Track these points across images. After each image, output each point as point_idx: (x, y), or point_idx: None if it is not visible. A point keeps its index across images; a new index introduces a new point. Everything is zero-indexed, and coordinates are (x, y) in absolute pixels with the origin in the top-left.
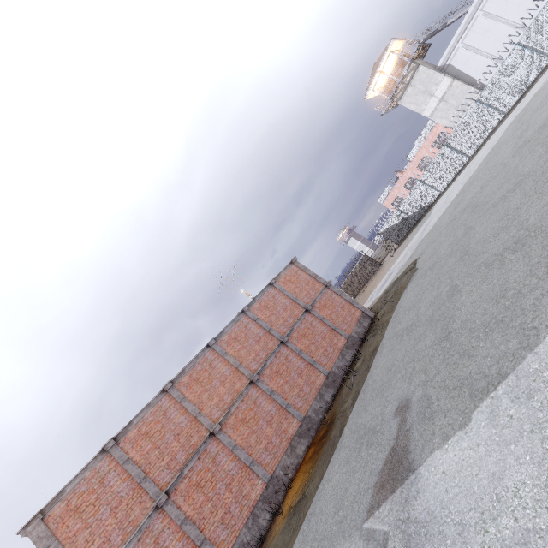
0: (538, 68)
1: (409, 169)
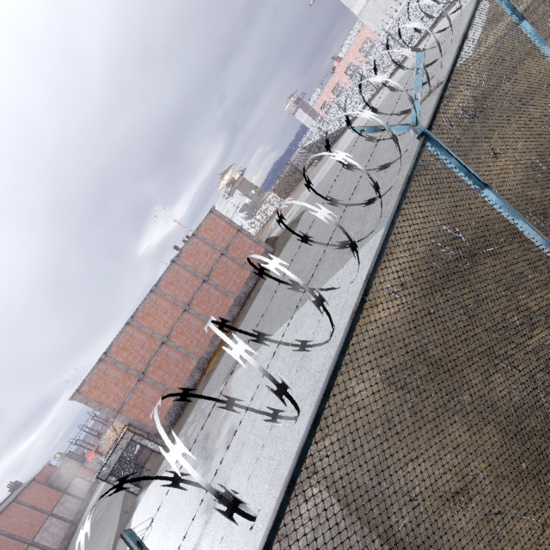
0: (438, 12)
1: (337, 74)
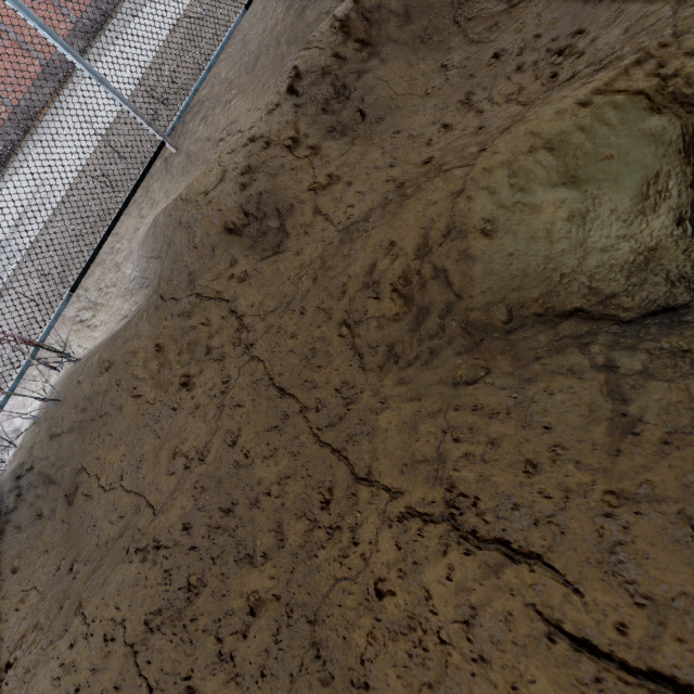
0: None
1: None
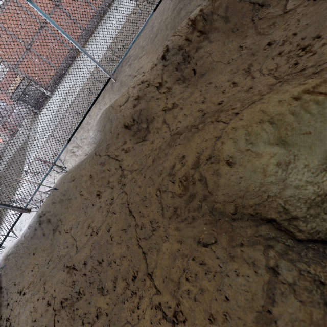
0: None
1: None
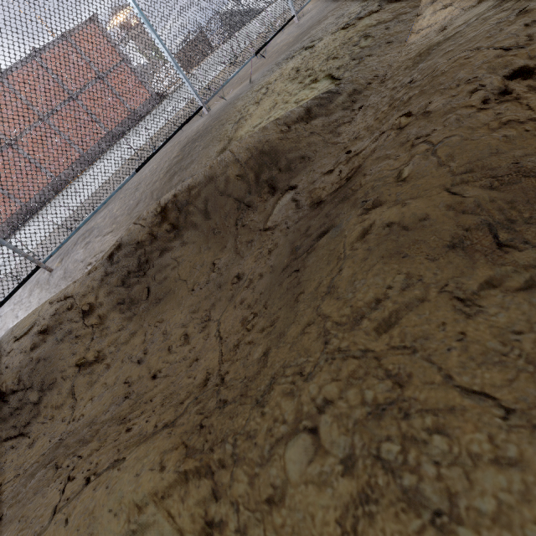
0: None
1: None
